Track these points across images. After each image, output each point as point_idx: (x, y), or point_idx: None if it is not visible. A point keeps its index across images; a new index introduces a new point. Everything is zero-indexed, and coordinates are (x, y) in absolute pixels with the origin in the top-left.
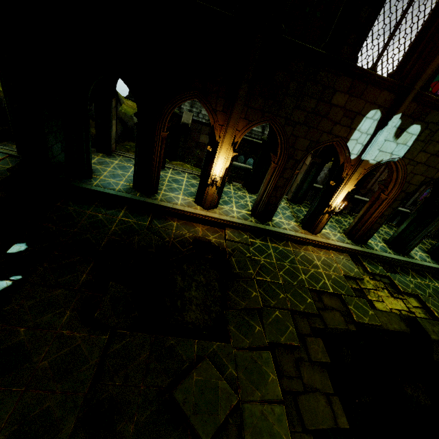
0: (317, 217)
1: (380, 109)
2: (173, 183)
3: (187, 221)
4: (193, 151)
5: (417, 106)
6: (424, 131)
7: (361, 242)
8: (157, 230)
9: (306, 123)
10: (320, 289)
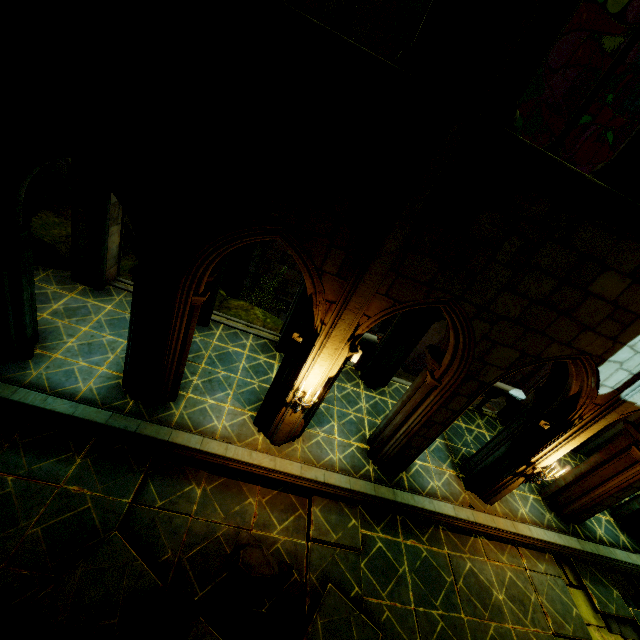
0: (500, 475)
1: None
2: (218, 366)
3: (230, 477)
4: (275, 267)
5: None
6: None
7: (573, 520)
8: (150, 519)
9: (521, 320)
10: None
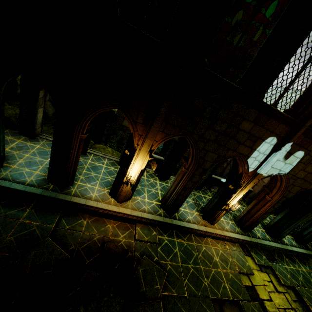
0: (216, 211)
1: (276, 137)
2: (91, 171)
3: (99, 216)
4: (116, 131)
5: (304, 138)
6: (306, 156)
7: (247, 230)
8: (63, 233)
9: (216, 141)
10: (221, 297)
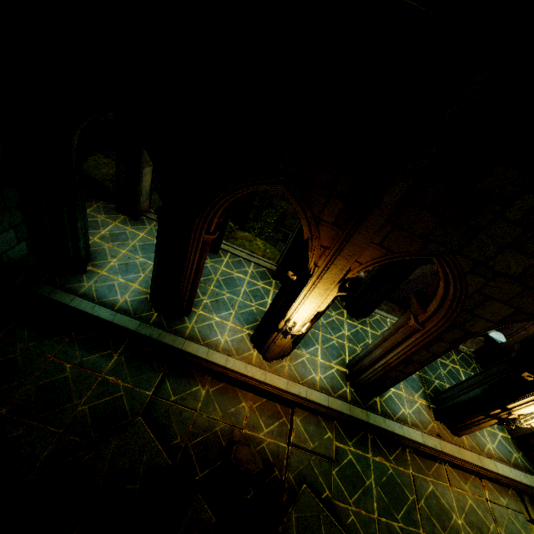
0: (471, 413)
1: None
2: (223, 288)
3: (228, 383)
4: (276, 202)
5: None
6: None
7: None
8: (165, 410)
9: (522, 278)
10: None
